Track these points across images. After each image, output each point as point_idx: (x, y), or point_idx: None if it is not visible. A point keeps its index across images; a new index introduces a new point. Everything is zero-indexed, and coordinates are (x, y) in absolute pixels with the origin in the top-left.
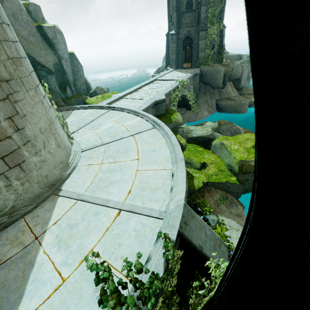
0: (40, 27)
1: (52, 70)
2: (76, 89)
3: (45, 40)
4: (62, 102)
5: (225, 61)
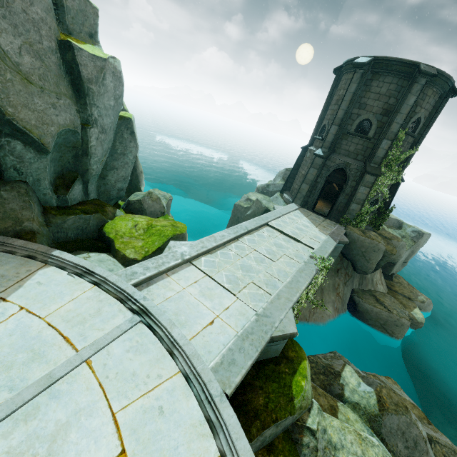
0: (70, 47)
1: (46, 145)
2: (103, 185)
3: (68, 76)
4: (39, 219)
5: (383, 228)
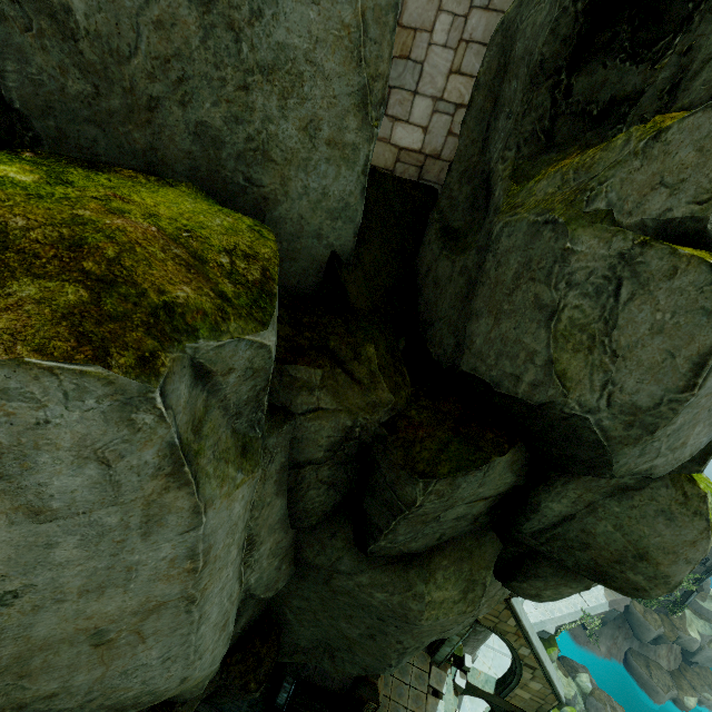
0: None
1: None
2: None
3: None
4: None
5: (680, 617)
